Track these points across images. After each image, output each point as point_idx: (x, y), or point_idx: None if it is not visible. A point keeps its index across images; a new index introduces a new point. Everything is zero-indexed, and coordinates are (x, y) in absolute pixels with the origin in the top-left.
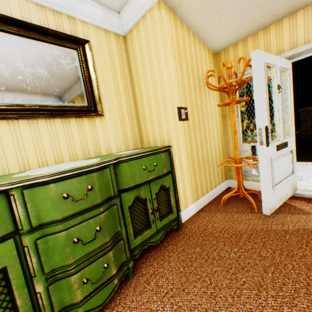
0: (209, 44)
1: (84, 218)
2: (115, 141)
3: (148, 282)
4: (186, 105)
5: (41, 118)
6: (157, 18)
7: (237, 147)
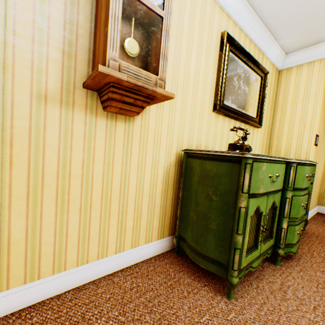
0: None
1: (304, 193)
2: (257, 148)
3: (310, 252)
4: (318, 134)
5: (239, 121)
6: (324, 66)
7: None
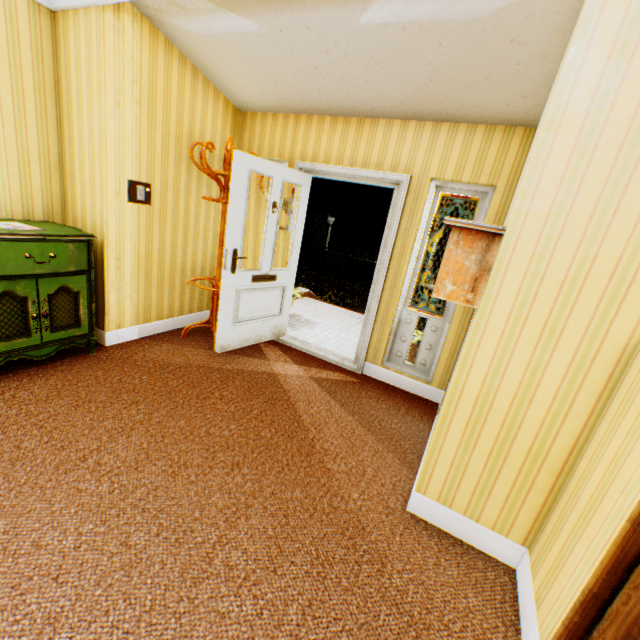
0: (227, 94)
1: None
2: (1, 197)
3: (3, 393)
4: (152, 181)
5: None
6: (111, 26)
7: (219, 265)
